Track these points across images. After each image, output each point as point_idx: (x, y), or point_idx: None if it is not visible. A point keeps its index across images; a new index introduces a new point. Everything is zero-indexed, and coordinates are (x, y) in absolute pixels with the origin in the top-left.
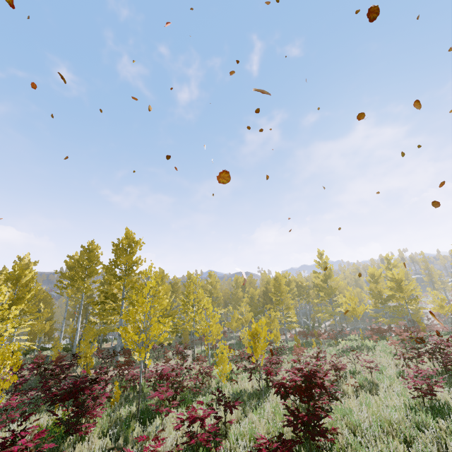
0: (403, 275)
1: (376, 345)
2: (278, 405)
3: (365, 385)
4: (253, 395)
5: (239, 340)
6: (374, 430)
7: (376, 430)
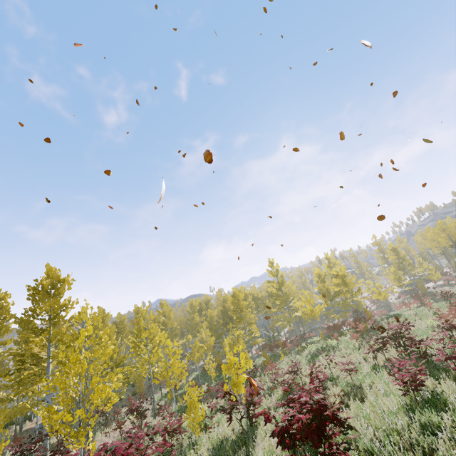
0: (345, 271)
1: (338, 343)
2: (272, 448)
3: (349, 391)
4: (237, 443)
5: (203, 371)
6: (388, 449)
7: (390, 449)
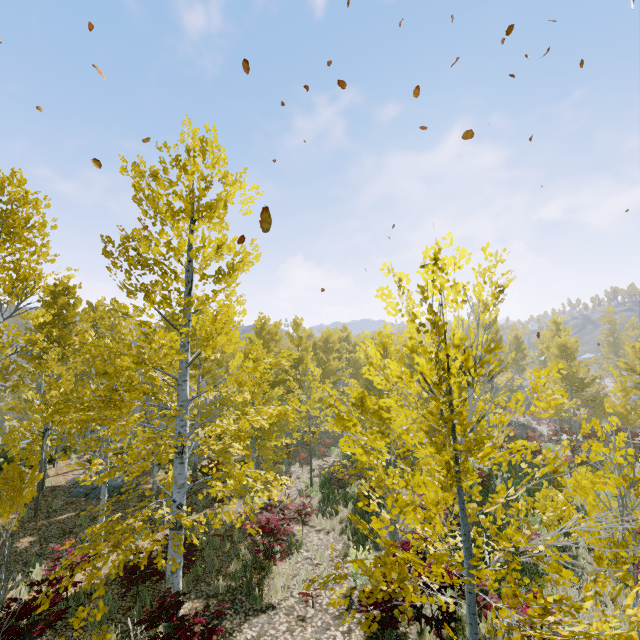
0: None
1: None
2: None
3: None
4: None
5: None
6: None
7: None
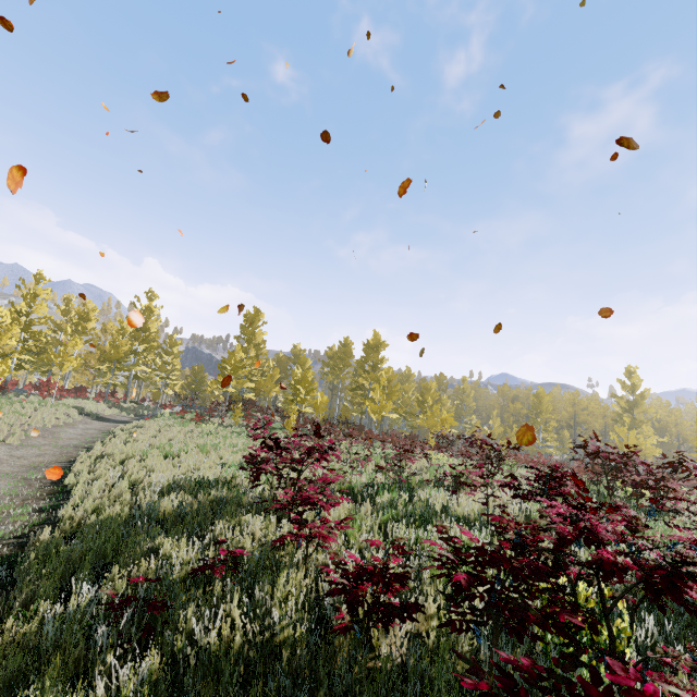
0: None
1: None
2: None
3: None
4: None
5: None
6: None
7: None
